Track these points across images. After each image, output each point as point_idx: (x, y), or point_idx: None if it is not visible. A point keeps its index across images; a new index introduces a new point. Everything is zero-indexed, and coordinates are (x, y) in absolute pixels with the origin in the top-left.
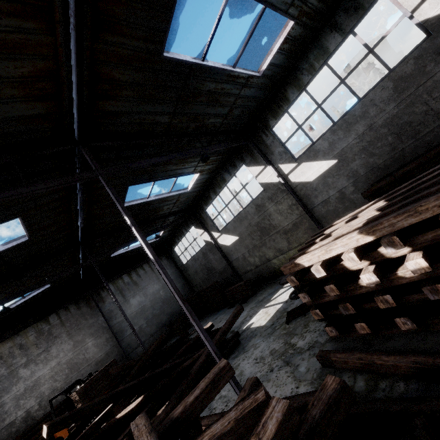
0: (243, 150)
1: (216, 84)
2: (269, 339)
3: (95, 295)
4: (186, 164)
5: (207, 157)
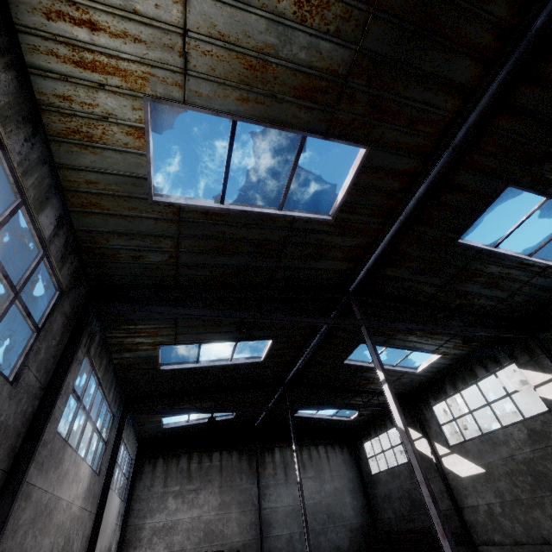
0: (516, 345)
1: (502, 269)
2: None
3: (259, 454)
4: (430, 340)
5: (470, 339)
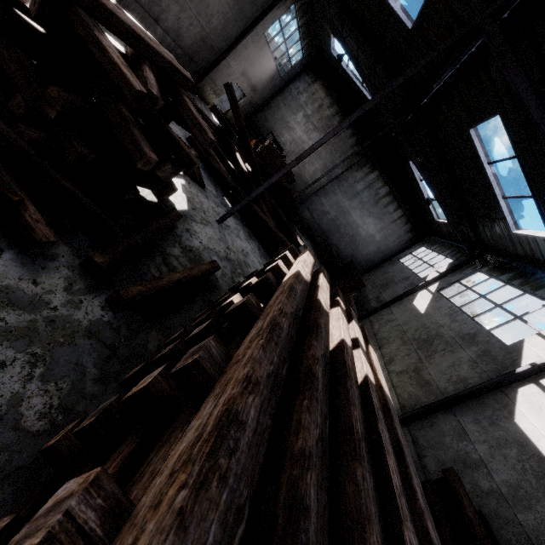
0: None
1: None
2: None
3: (364, 160)
4: None
5: None
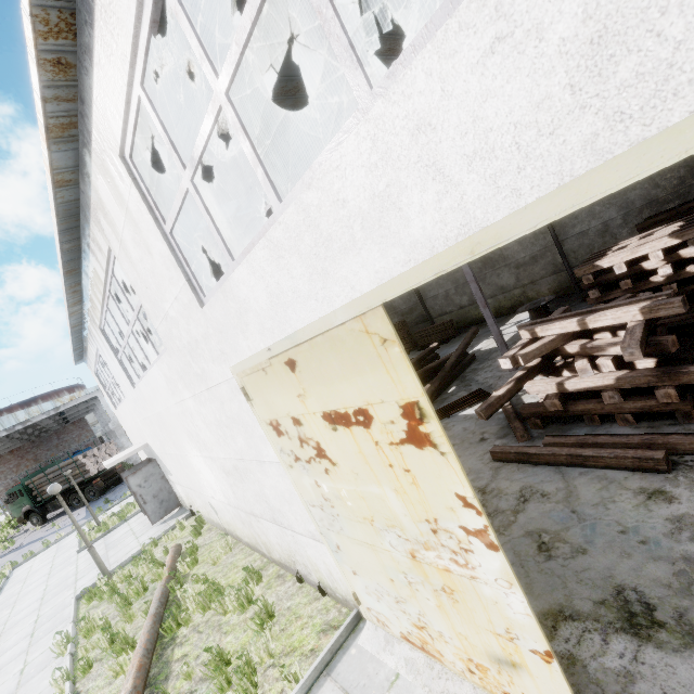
0: None
1: None
2: None
3: None
4: None
5: None
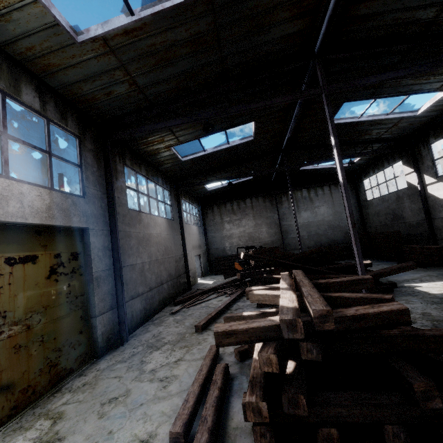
0: None
1: None
2: (429, 305)
3: (277, 197)
4: (432, 77)
5: None
